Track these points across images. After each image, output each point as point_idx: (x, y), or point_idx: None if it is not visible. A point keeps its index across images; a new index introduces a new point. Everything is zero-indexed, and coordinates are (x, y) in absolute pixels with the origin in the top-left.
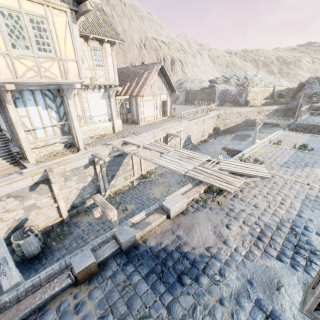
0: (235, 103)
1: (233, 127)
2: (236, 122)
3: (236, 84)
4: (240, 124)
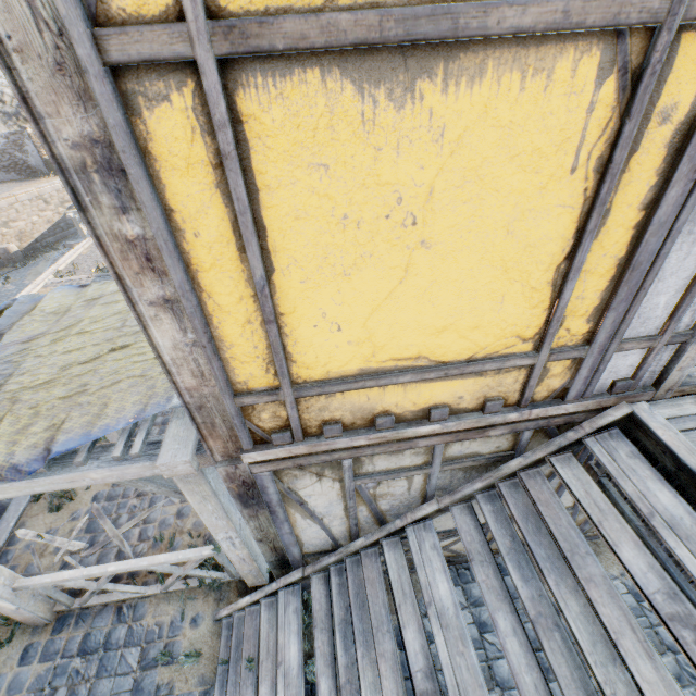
0: (23, 170)
1: (49, 234)
2: (48, 221)
3: (0, 113)
4: (64, 222)
